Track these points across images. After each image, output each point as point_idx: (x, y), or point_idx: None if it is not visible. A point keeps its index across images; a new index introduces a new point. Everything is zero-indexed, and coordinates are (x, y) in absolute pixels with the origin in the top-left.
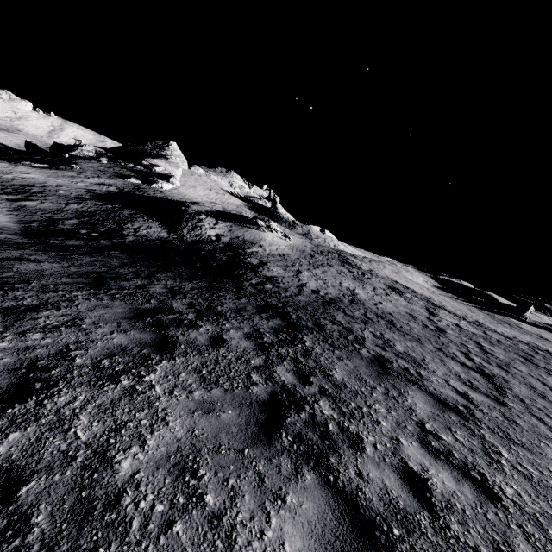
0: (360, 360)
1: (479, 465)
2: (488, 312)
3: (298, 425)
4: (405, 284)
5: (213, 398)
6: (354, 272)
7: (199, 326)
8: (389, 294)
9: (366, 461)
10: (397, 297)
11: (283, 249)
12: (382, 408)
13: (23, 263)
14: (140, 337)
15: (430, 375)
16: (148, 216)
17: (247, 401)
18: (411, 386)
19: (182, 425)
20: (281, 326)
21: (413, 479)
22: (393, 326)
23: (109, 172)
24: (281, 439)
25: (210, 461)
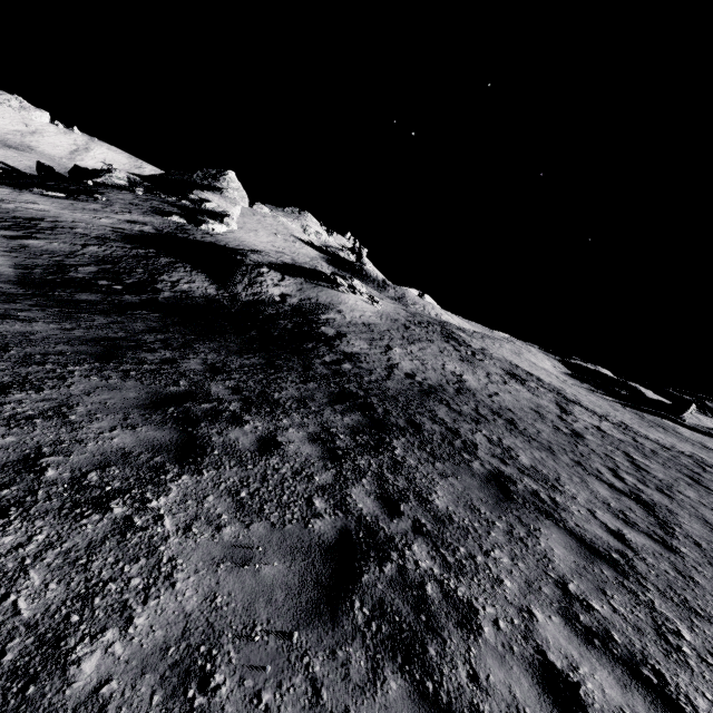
0: (472, 479)
1: (653, 656)
2: (635, 411)
3: (380, 587)
4: (528, 369)
5: (252, 539)
6: (462, 350)
7: (245, 421)
8: (507, 382)
9: (483, 651)
10: (518, 387)
11: (369, 317)
12: (505, 556)
13: (6, 322)
14: (154, 437)
15: (569, 503)
16: (192, 265)
17: (303, 544)
18: (544, 521)
19: (197, 588)
20: (361, 424)
21: (557, 684)
22: (515, 427)
23: (145, 207)
24: (353, 612)
25: (235, 657)
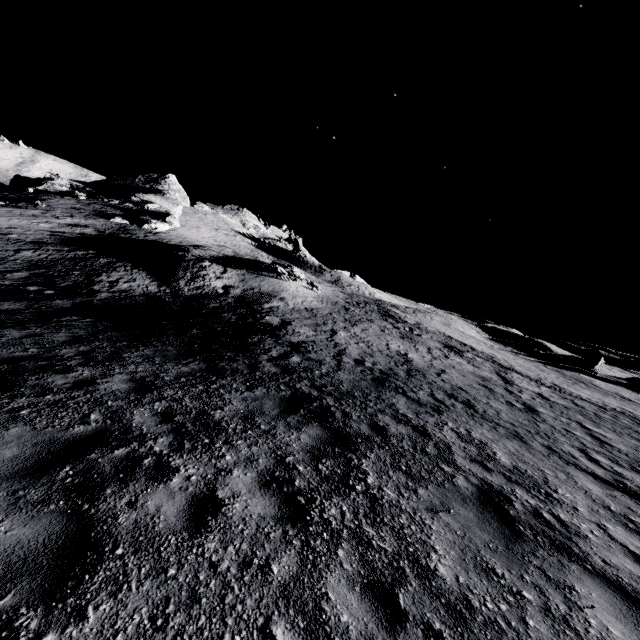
0: (465, 508)
1: None
2: (555, 368)
3: None
4: (460, 339)
5: None
6: (400, 327)
7: (173, 470)
8: (448, 356)
9: None
10: (458, 360)
11: (310, 302)
12: None
13: None
14: (17, 541)
15: (576, 520)
16: (133, 264)
17: None
18: (570, 566)
19: None
20: (321, 441)
21: None
22: (475, 411)
23: (87, 211)
24: None
25: None
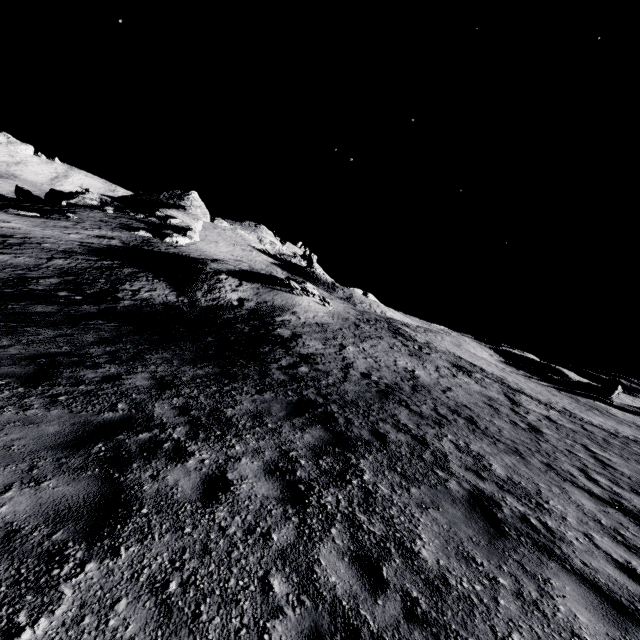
0: (454, 507)
1: None
2: (569, 394)
3: None
4: (471, 360)
5: None
6: (410, 345)
7: (189, 454)
8: (456, 375)
9: None
10: (466, 380)
11: (321, 317)
12: None
13: None
14: (63, 495)
15: (563, 527)
16: (154, 274)
17: None
18: (549, 563)
19: None
20: (323, 441)
21: None
22: (476, 427)
23: (114, 224)
24: None
25: None
